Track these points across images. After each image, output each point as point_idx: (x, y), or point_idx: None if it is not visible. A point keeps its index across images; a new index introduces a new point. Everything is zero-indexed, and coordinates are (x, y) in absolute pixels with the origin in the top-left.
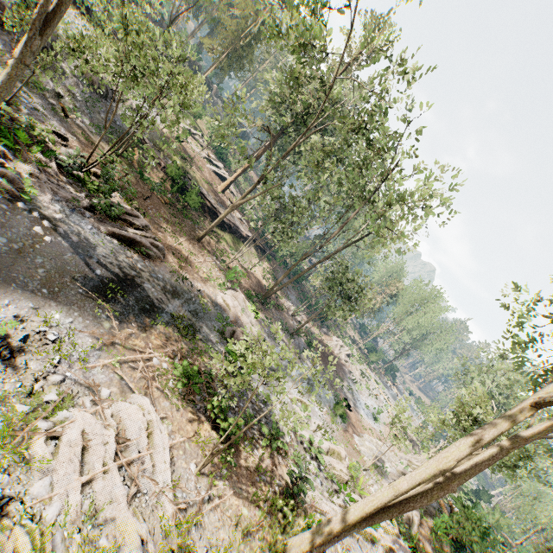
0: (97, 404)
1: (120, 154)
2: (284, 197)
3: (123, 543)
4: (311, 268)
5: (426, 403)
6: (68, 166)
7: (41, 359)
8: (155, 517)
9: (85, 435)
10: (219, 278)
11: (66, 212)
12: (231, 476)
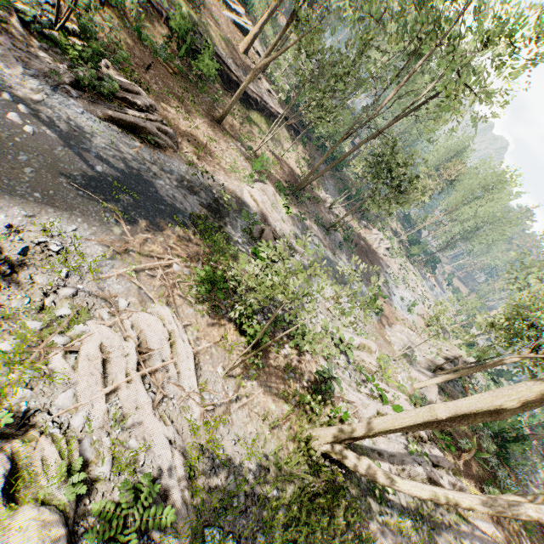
0: (115, 316)
1: (105, 1)
2: (323, 49)
3: (152, 443)
4: (354, 151)
5: (467, 297)
6: (35, 22)
7: (47, 272)
8: (183, 418)
9: (103, 348)
10: (244, 169)
11: (46, 92)
12: (259, 376)
